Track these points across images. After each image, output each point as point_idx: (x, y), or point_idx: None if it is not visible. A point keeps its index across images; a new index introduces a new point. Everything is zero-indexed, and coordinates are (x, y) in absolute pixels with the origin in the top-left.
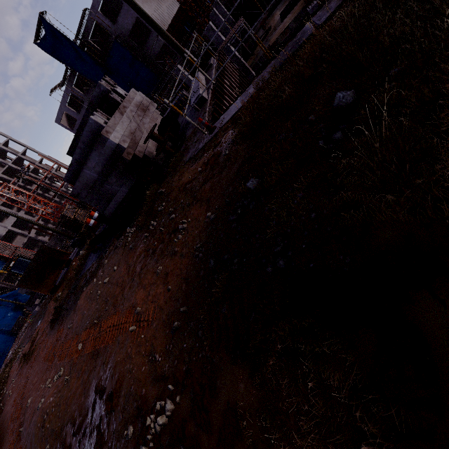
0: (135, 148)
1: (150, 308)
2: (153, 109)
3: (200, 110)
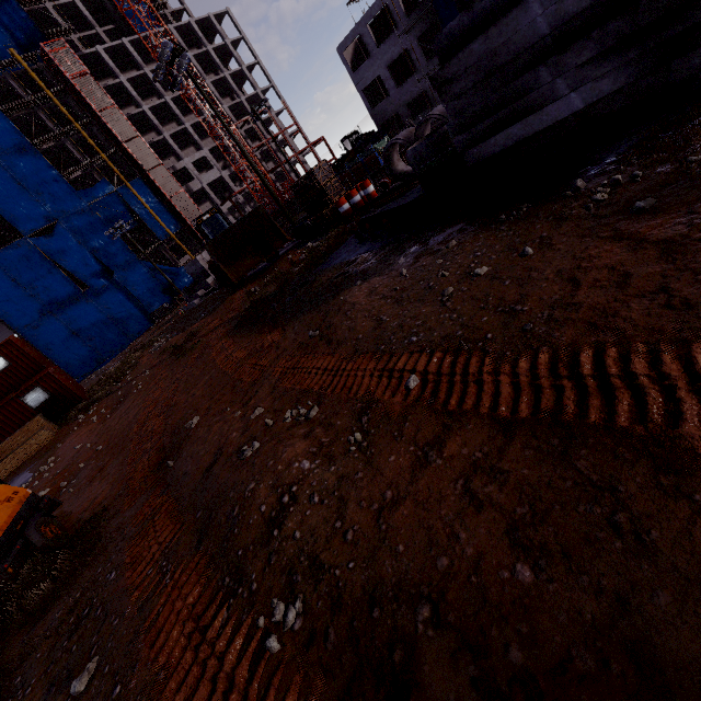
0: None
1: None
2: None
3: None
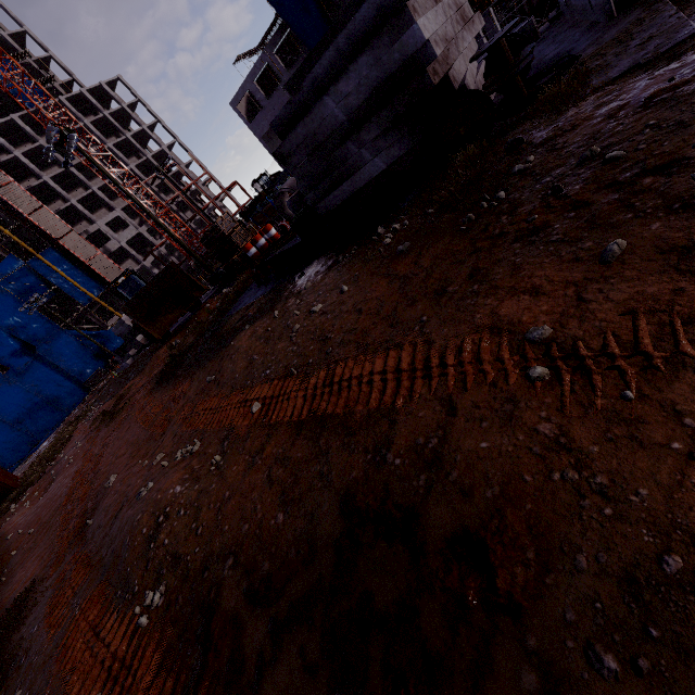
0: (446, 70)
1: (625, 327)
2: (478, 26)
3: (621, 14)
